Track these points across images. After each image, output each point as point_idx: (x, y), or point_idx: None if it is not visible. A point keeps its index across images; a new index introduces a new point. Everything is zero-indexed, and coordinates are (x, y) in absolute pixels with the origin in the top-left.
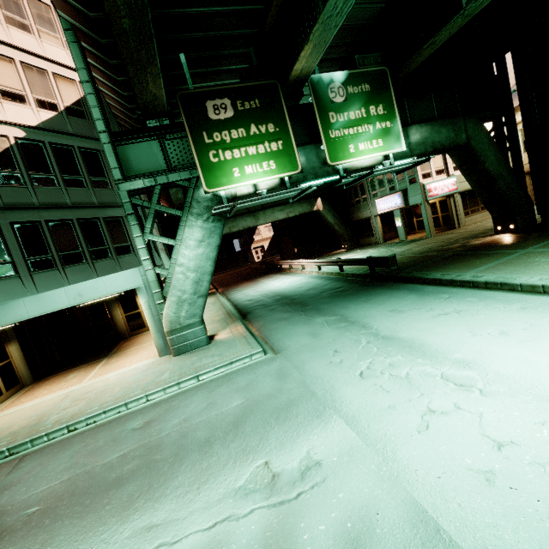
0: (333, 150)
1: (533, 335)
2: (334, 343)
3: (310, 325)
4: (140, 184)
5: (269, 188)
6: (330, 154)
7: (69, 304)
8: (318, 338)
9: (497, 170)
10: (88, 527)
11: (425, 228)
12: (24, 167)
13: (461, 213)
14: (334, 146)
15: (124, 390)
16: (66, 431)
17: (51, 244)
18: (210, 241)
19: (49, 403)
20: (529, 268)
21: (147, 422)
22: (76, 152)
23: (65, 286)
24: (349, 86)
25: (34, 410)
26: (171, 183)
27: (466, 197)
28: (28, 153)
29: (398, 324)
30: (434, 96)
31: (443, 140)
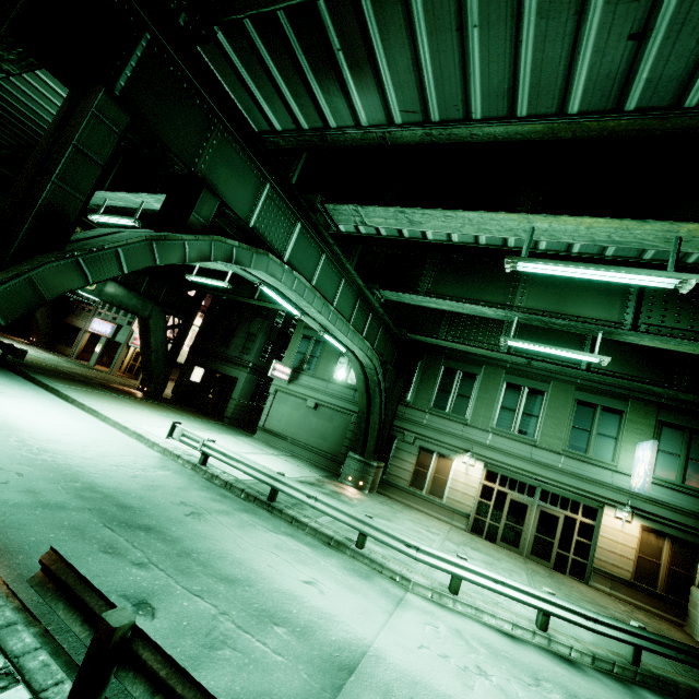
0: None
1: (13, 396)
2: None
3: None
4: None
5: None
6: None
7: None
8: None
9: (157, 348)
10: None
11: (112, 365)
12: None
13: None
14: None
15: None
16: None
17: None
18: None
19: None
20: (87, 394)
21: None
22: None
23: None
24: (80, 227)
25: None
26: None
27: None
28: None
29: None
30: (150, 279)
31: (131, 305)
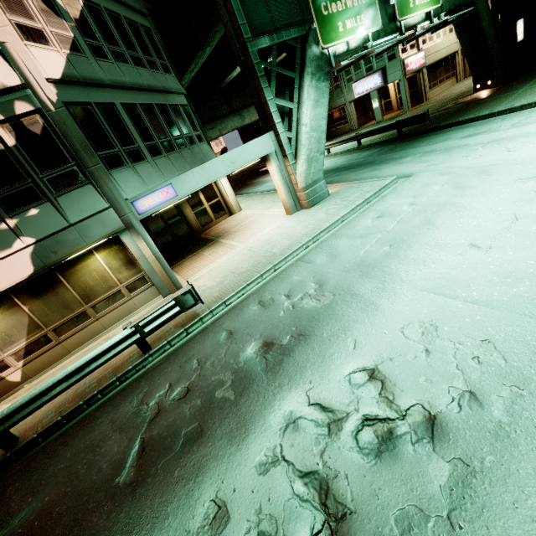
0: (400, 5)
1: None
2: (454, 156)
3: (406, 162)
4: (264, 42)
5: (356, 46)
6: (398, 9)
7: (226, 173)
8: (432, 161)
9: (488, 29)
10: (451, 226)
11: (403, 104)
12: (101, 38)
13: (427, 87)
14: (400, 0)
15: (311, 225)
16: (303, 248)
17: (152, 130)
18: (323, 101)
19: (239, 256)
20: None
21: (378, 217)
22: (124, 23)
23: (176, 172)
24: None
25: (234, 262)
26: (283, 42)
27: (429, 72)
28: (96, 19)
29: (489, 136)
30: None
31: None
